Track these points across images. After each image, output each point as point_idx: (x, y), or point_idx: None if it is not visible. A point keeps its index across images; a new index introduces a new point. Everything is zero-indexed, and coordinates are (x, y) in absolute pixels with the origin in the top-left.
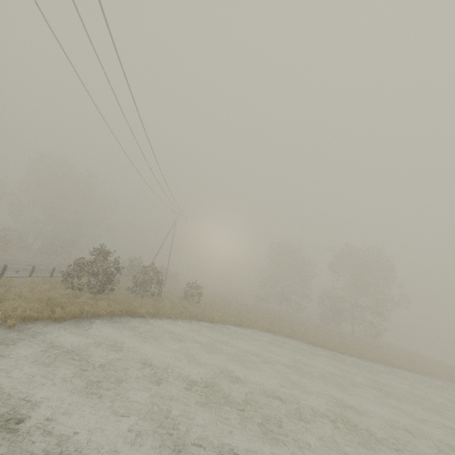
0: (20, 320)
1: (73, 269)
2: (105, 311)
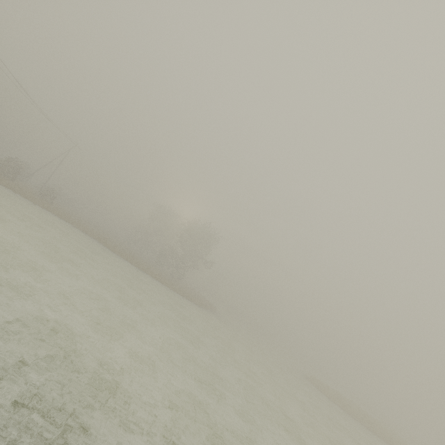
0: None
1: None
2: None
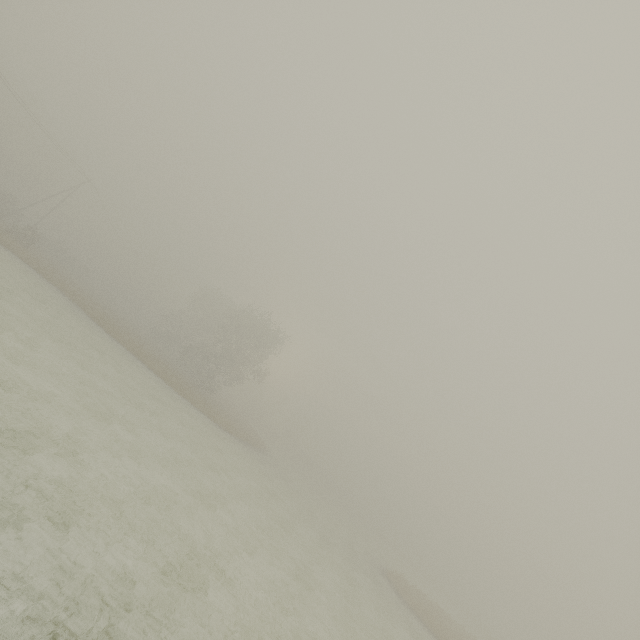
0: None
1: None
2: None
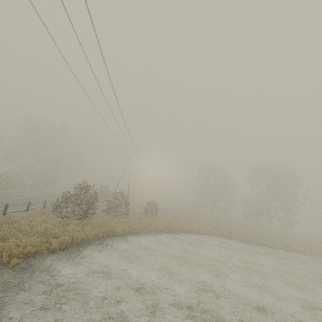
0: (23, 256)
1: (61, 201)
2: (91, 235)
